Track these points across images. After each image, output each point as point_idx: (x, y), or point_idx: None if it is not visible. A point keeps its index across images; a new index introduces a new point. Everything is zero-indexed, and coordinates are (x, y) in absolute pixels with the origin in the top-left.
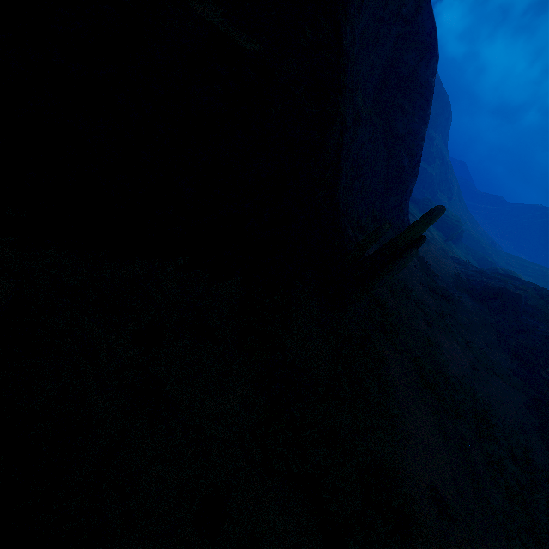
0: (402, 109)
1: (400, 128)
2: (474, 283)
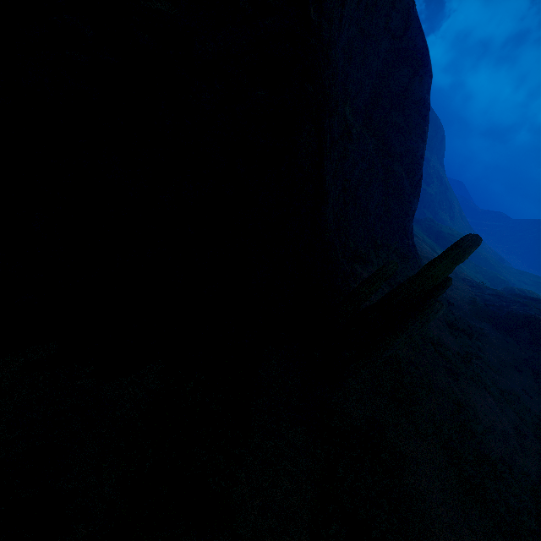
0: (397, 127)
1: (396, 146)
2: (494, 309)
